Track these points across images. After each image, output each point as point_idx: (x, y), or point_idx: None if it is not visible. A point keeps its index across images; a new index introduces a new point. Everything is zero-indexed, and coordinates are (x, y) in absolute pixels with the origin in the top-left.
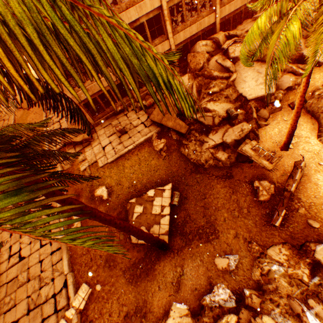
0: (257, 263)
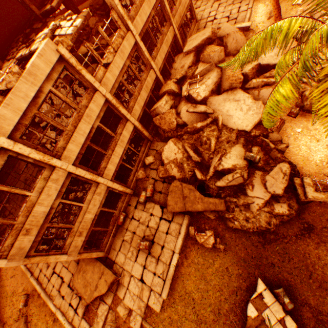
0: None
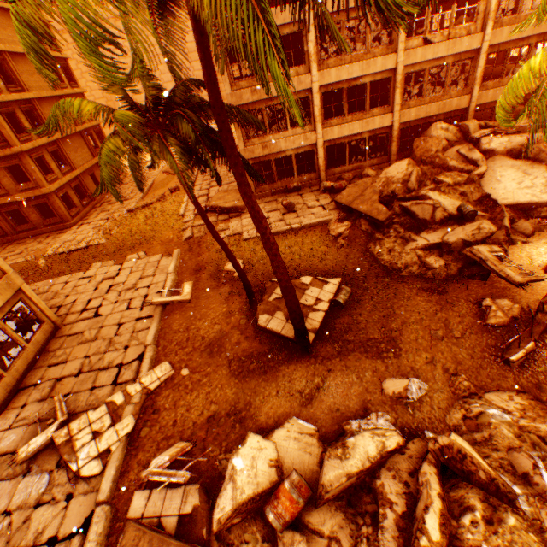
0: (461, 403)
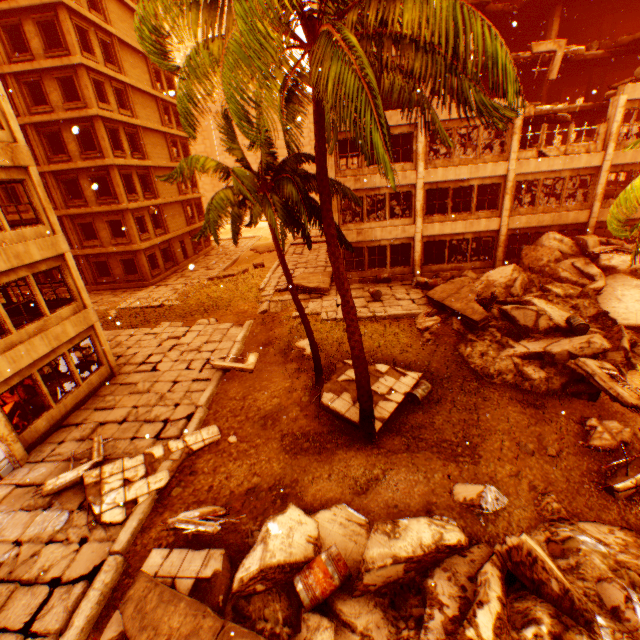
0: (546, 525)
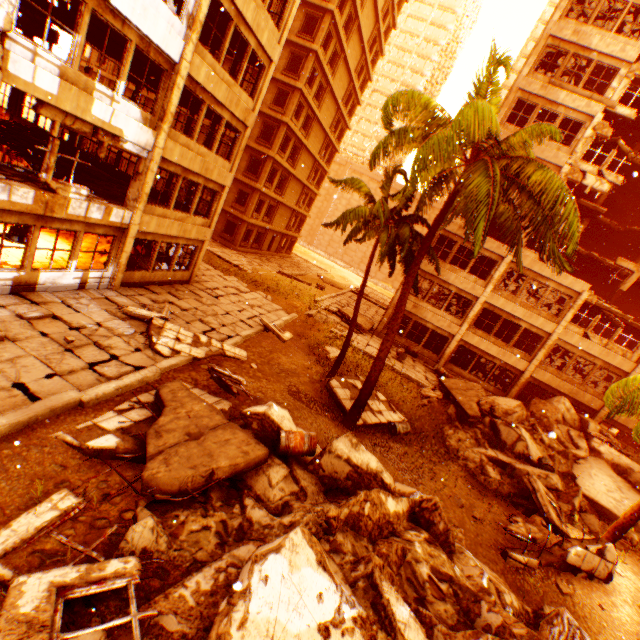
0: None
